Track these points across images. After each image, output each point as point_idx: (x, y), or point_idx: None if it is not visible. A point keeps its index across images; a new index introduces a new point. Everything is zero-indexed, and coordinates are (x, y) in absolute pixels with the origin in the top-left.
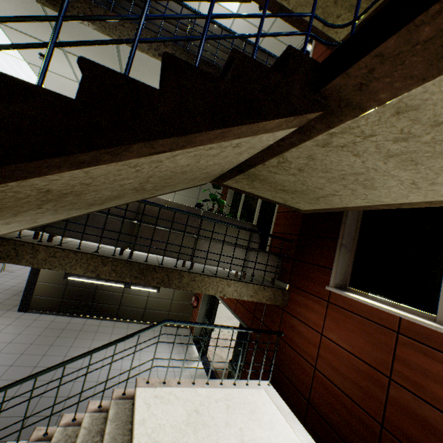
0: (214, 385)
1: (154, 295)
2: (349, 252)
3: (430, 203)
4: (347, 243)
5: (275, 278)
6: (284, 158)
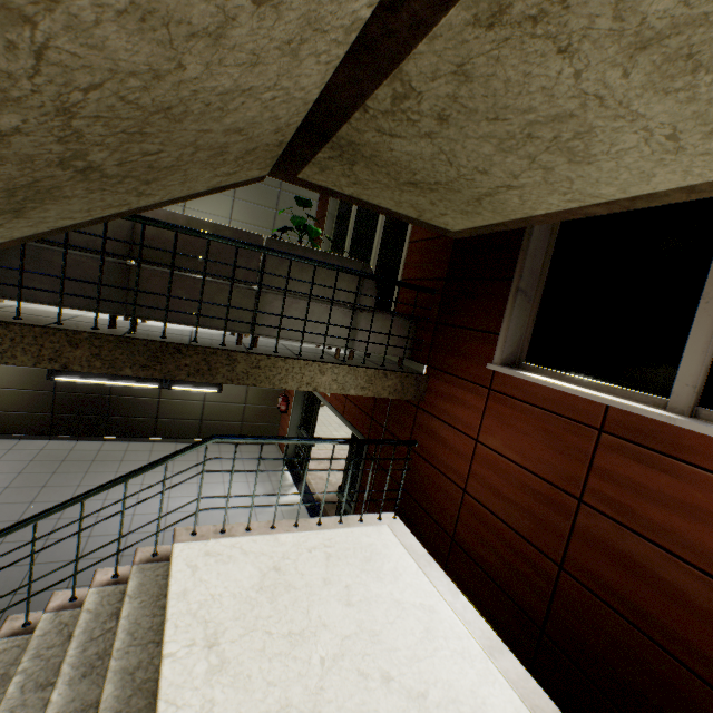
0: (308, 527)
1: (214, 399)
2: (531, 303)
3: (692, 190)
4: (527, 288)
5: (404, 357)
6: (404, 83)
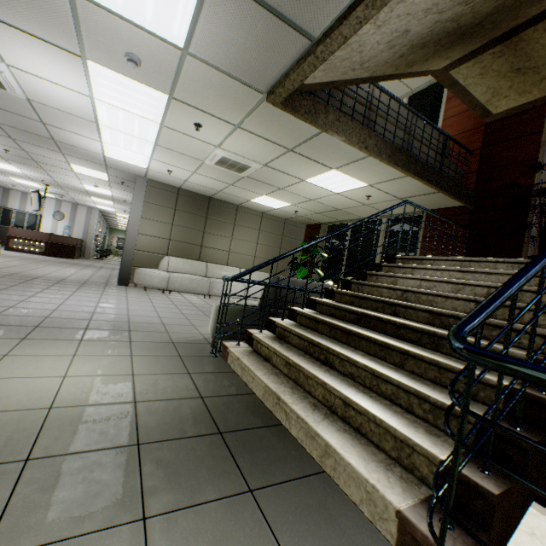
0: None
1: None
2: None
3: None
4: None
5: None
6: None
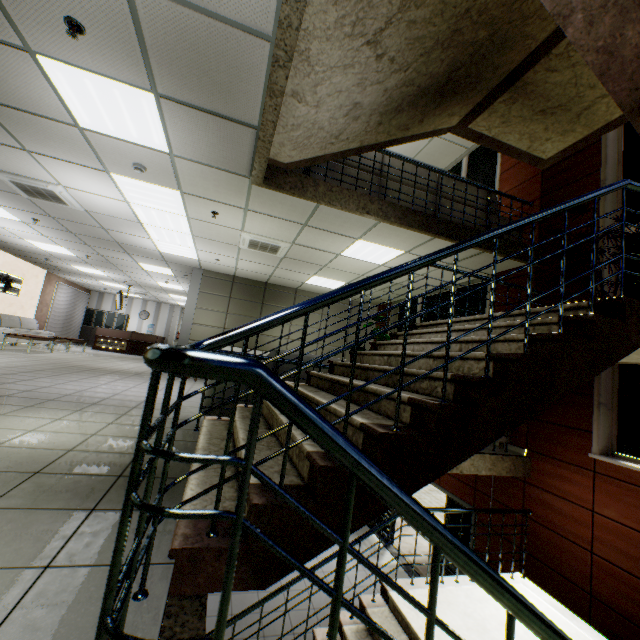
0: (465, 582)
1: None
2: (609, 410)
3: None
4: (605, 401)
5: (506, 443)
6: None
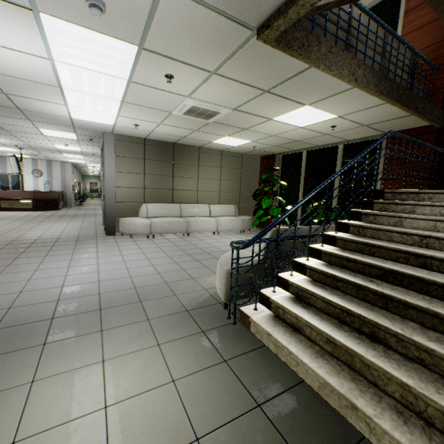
0: None
1: None
2: None
3: None
4: None
5: None
6: None
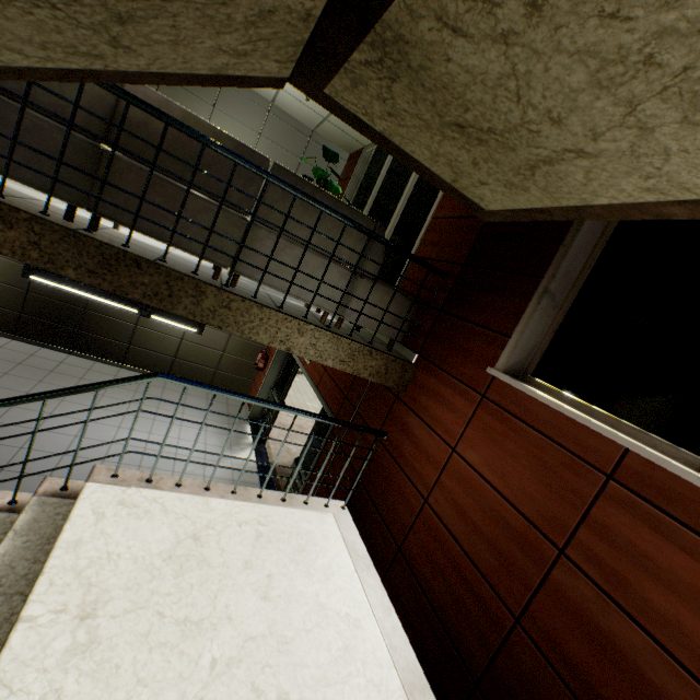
0: (246, 497)
1: (193, 339)
2: (556, 310)
3: None
4: (557, 291)
5: (396, 339)
6: None
